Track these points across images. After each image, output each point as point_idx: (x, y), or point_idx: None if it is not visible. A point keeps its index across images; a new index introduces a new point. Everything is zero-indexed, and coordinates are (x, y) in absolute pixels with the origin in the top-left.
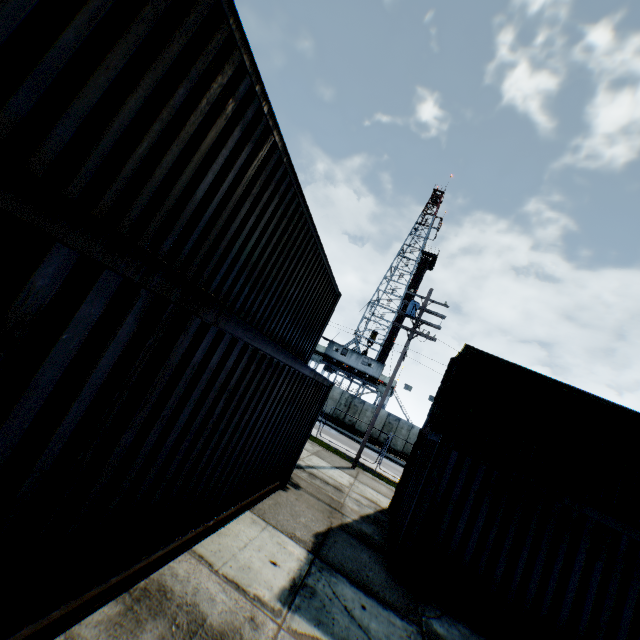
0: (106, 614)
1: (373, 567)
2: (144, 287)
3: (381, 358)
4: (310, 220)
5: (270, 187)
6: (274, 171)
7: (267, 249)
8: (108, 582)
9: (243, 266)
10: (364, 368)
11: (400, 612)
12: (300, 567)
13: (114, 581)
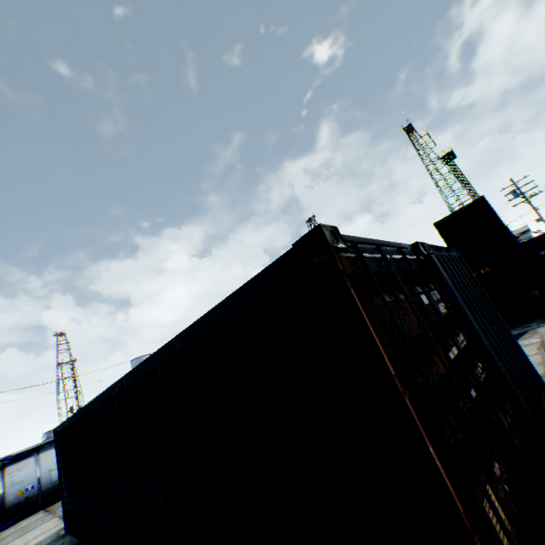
0: None
1: None
2: None
3: None
4: None
5: None
6: None
7: None
8: None
9: None
10: None
11: None
12: None
13: None
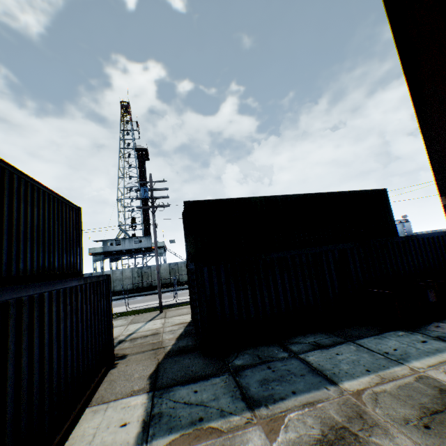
0: None
1: (194, 363)
2: None
3: (146, 232)
4: None
5: None
6: None
7: None
8: None
9: None
10: (138, 245)
11: (217, 374)
12: (146, 408)
13: None
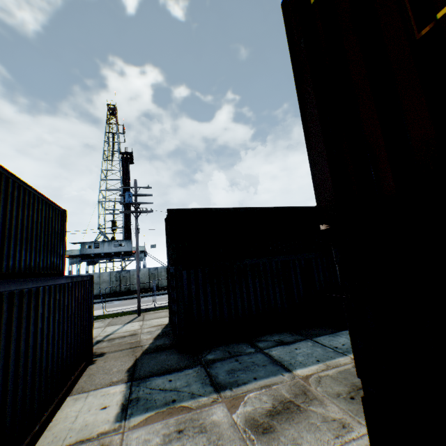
0: None
1: (170, 358)
2: None
3: (127, 236)
4: None
5: None
6: None
7: None
8: None
9: None
10: (118, 249)
11: (190, 366)
12: (124, 395)
13: None
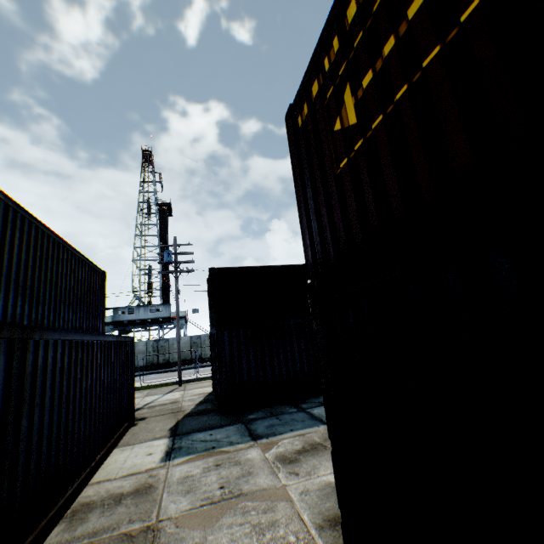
0: (59, 530)
1: (211, 419)
2: (2, 338)
3: (165, 300)
4: (53, 233)
5: (9, 228)
6: (6, 215)
7: (29, 271)
8: (49, 515)
9: (16, 293)
10: (155, 315)
11: (231, 424)
12: (167, 445)
13: (53, 513)
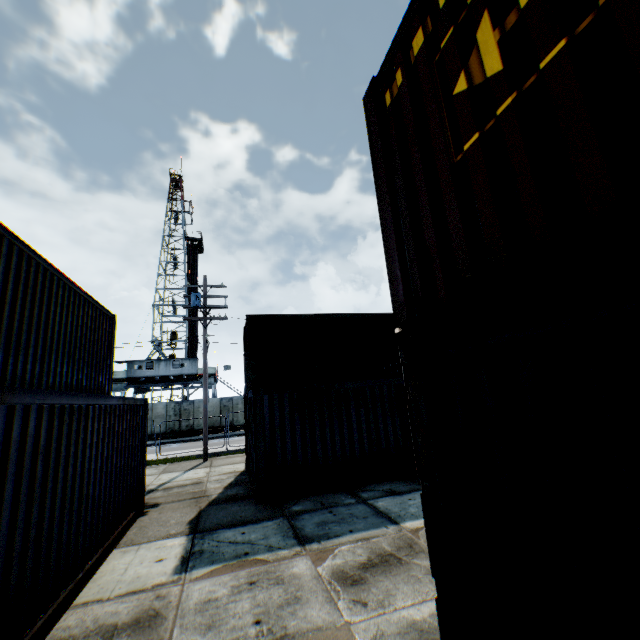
0: None
1: (244, 509)
2: None
3: (191, 354)
4: (43, 261)
5: None
6: None
7: (6, 308)
8: None
9: None
10: (178, 371)
11: (270, 518)
12: (185, 547)
13: None
